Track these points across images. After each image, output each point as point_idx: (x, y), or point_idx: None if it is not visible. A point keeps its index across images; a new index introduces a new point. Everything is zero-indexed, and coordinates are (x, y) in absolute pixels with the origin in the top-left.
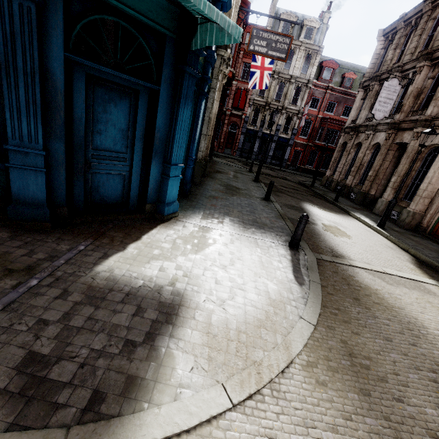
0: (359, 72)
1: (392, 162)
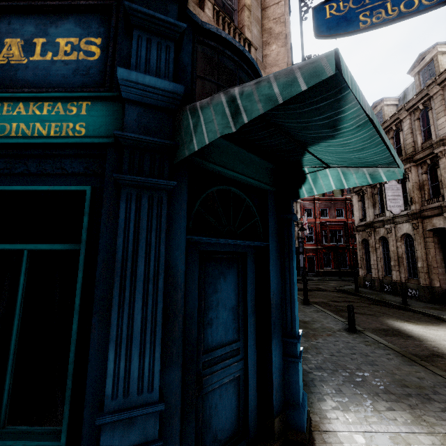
0: None
1: (436, 249)
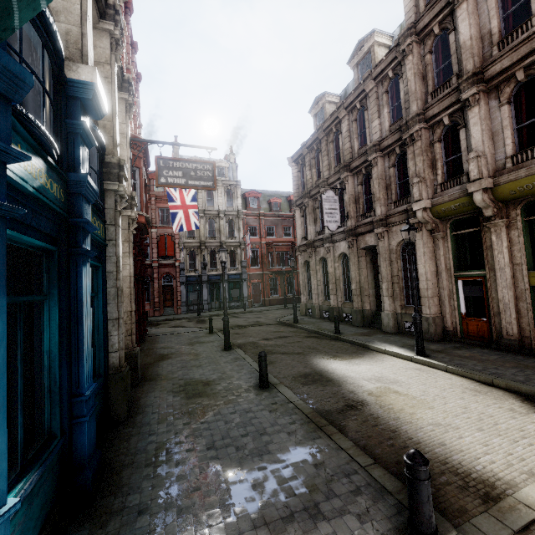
0: (281, 196)
1: (368, 269)
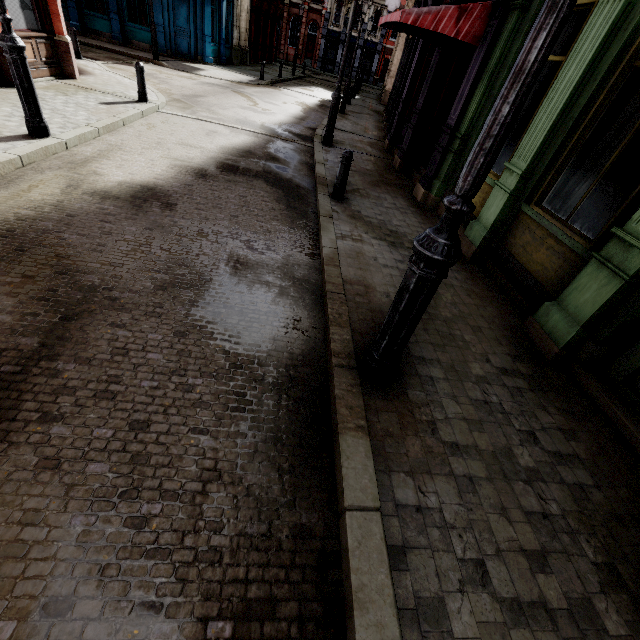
0: None
1: None
